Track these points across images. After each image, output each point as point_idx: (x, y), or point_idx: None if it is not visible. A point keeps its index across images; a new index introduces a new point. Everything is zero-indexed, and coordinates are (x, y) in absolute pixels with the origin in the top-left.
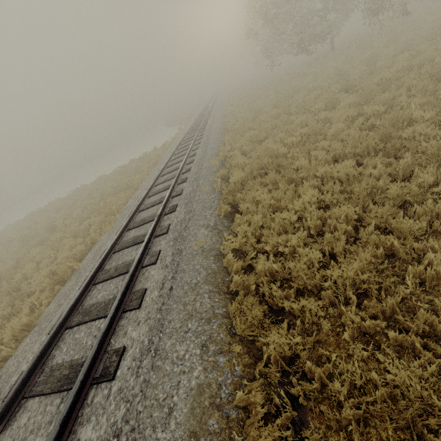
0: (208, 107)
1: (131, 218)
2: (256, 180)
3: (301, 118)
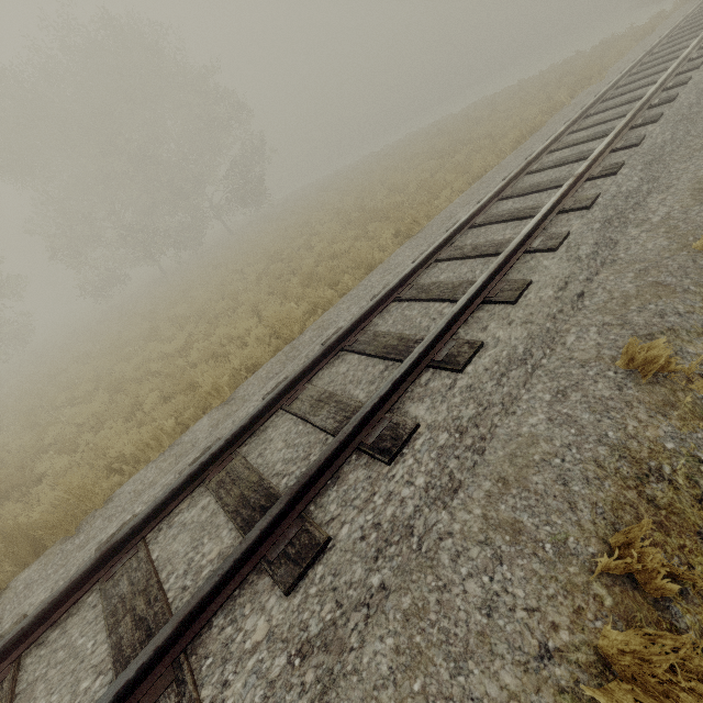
0: None
1: (644, 57)
2: None
3: None
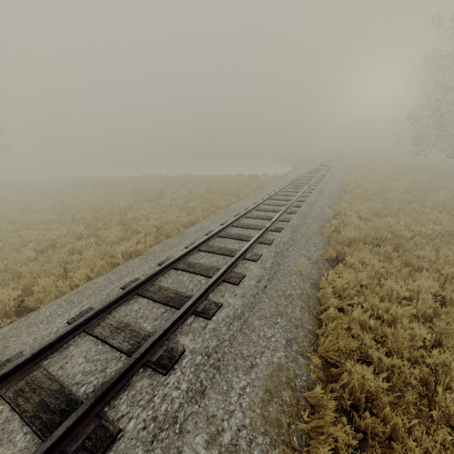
0: (328, 163)
1: (238, 218)
2: (367, 245)
3: (437, 215)
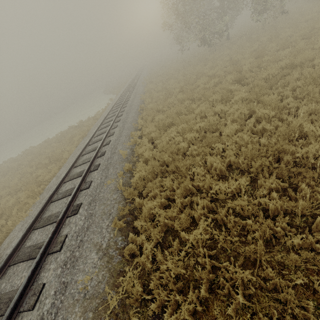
0: (134, 81)
1: (41, 212)
2: (157, 179)
3: (200, 109)
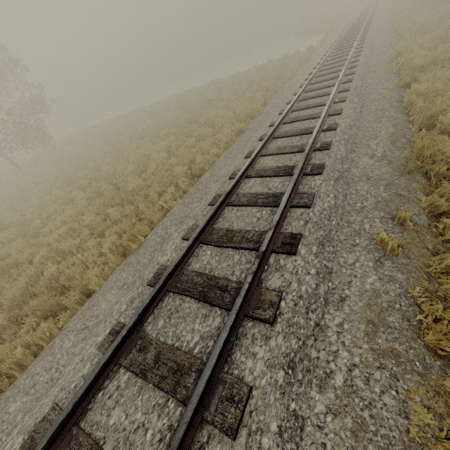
0: (366, 13)
1: (306, 86)
2: (436, 68)
3: None
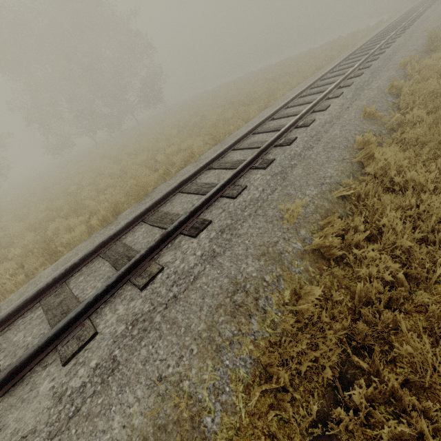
0: None
1: (373, 38)
2: None
3: None
